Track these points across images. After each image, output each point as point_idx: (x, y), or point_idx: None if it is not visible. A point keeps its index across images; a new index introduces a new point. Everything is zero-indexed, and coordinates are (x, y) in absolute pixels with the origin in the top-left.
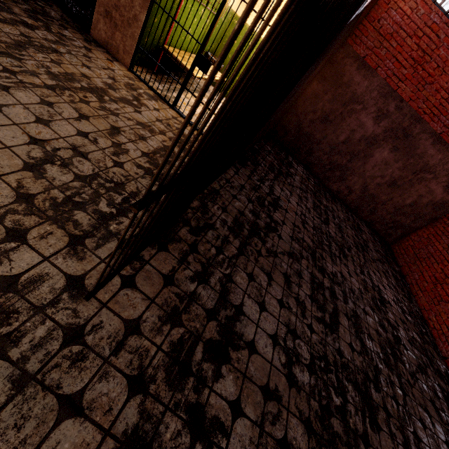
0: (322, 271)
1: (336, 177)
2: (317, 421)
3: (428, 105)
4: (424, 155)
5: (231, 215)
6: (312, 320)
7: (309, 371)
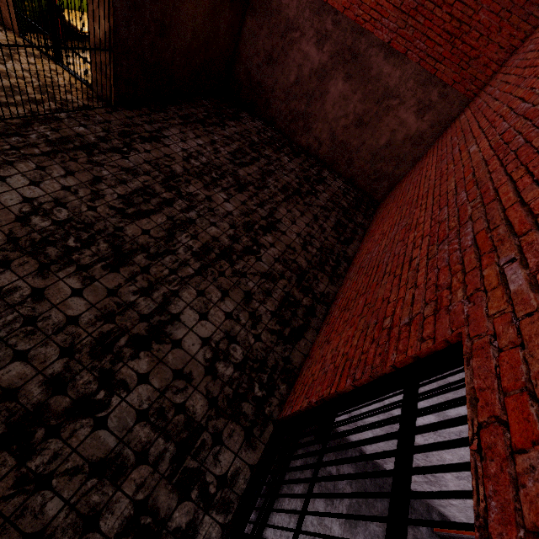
0: (171, 188)
1: (301, 128)
2: (28, 242)
3: (365, 10)
4: (380, 76)
5: (62, 134)
6: (102, 206)
7: (54, 223)
